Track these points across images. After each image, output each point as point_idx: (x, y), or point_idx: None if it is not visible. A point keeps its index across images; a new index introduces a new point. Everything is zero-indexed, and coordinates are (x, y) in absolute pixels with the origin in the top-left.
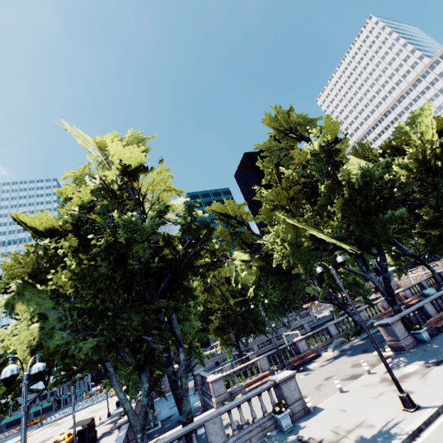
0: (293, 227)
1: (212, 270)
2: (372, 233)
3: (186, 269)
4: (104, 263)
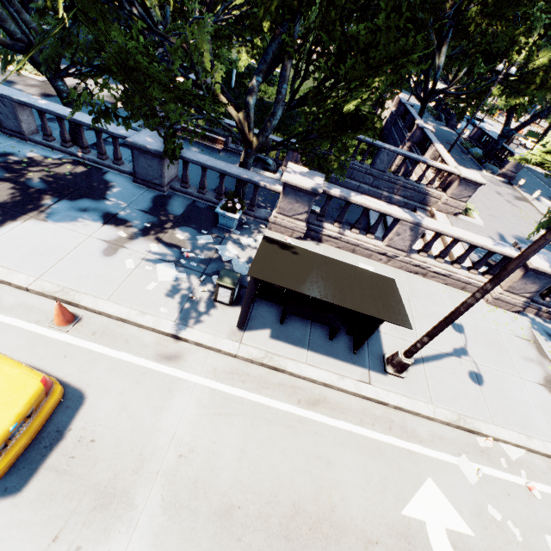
0: None
1: None
2: None
3: None
4: None
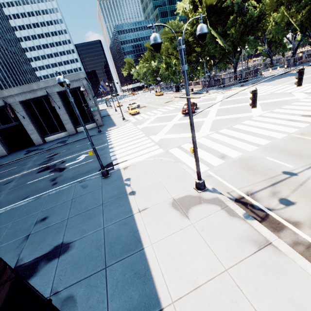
0: (283, 16)
1: (257, 32)
2: (308, 24)
3: (252, 31)
4: (243, 26)
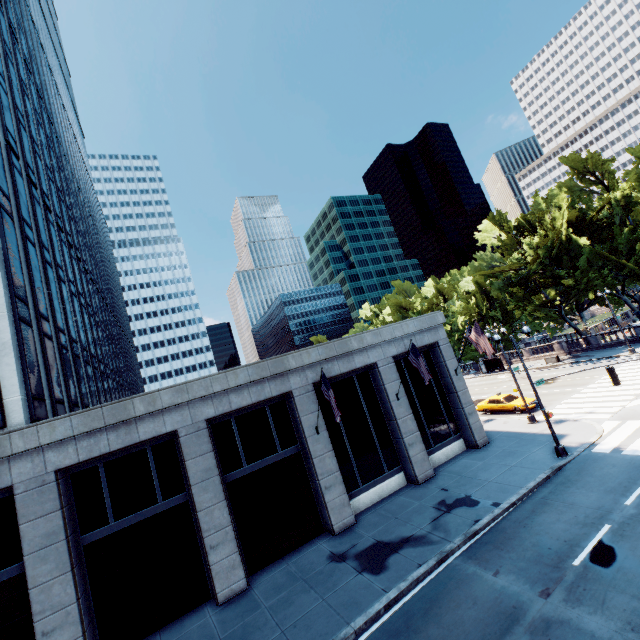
0: None
1: None
2: None
3: None
4: None
